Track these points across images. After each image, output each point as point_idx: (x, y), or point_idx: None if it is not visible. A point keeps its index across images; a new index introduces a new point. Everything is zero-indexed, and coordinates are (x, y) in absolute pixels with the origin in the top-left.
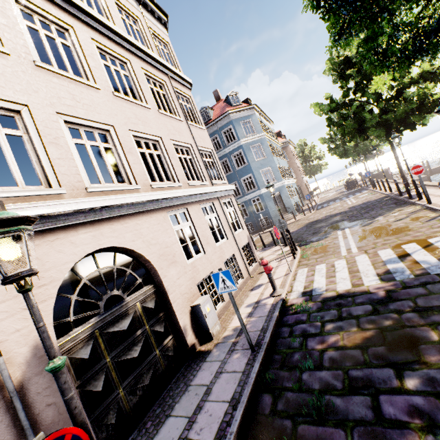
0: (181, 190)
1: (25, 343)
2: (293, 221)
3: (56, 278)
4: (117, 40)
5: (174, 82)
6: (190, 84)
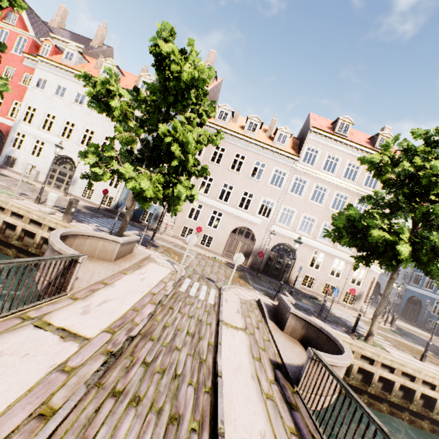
0: (327, 247)
1: (267, 247)
2: None
3: (277, 242)
4: (350, 189)
5: None
6: None
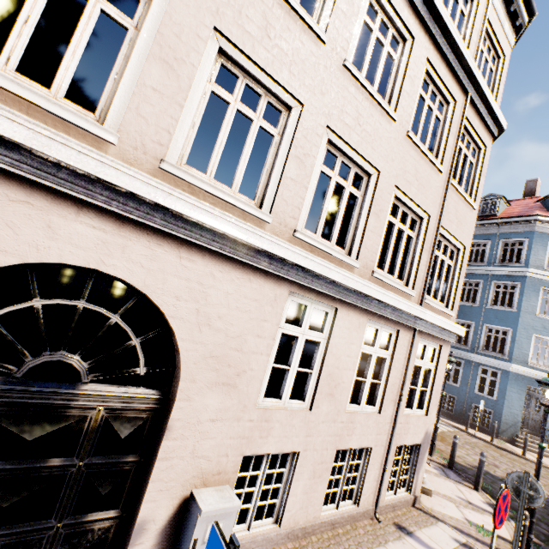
0: (346, 273)
1: None
2: (547, 464)
3: None
4: None
5: (471, 111)
6: (500, 130)
